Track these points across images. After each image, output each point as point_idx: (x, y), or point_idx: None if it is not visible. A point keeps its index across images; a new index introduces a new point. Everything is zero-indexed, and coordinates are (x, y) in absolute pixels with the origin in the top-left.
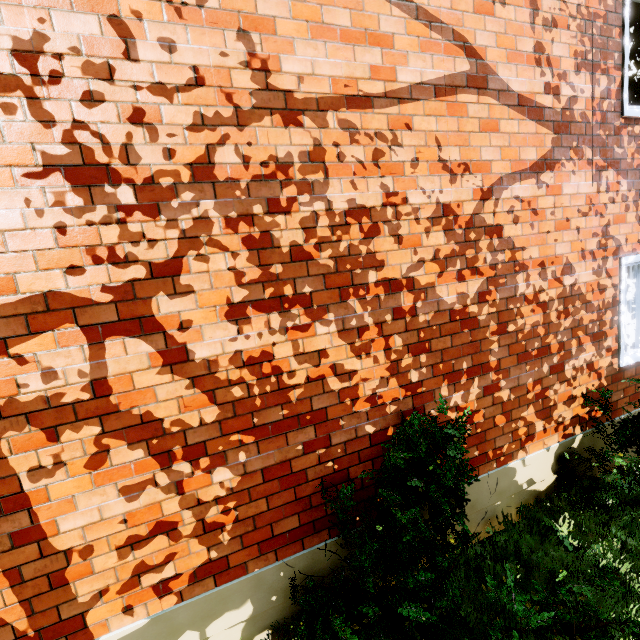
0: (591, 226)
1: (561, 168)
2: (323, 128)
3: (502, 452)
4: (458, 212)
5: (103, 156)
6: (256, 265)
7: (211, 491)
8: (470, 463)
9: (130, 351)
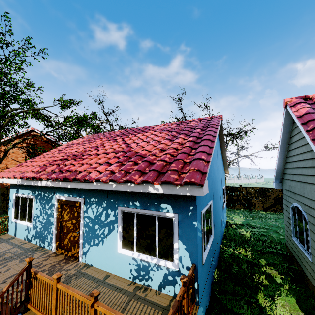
0: None
1: None
2: None
3: None
4: None
5: None
6: None
7: None
8: None
9: None
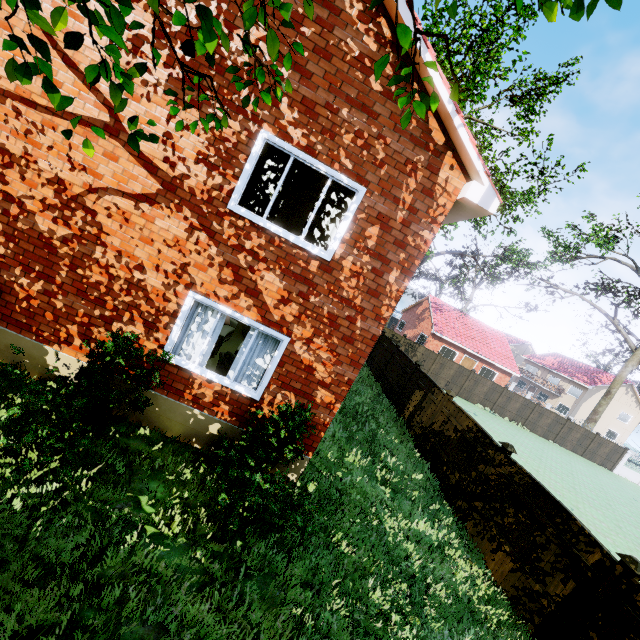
0: (172, 256)
1: (160, 209)
2: (3, 104)
3: (43, 335)
4: (69, 188)
5: None
6: None
7: None
8: (18, 323)
9: None
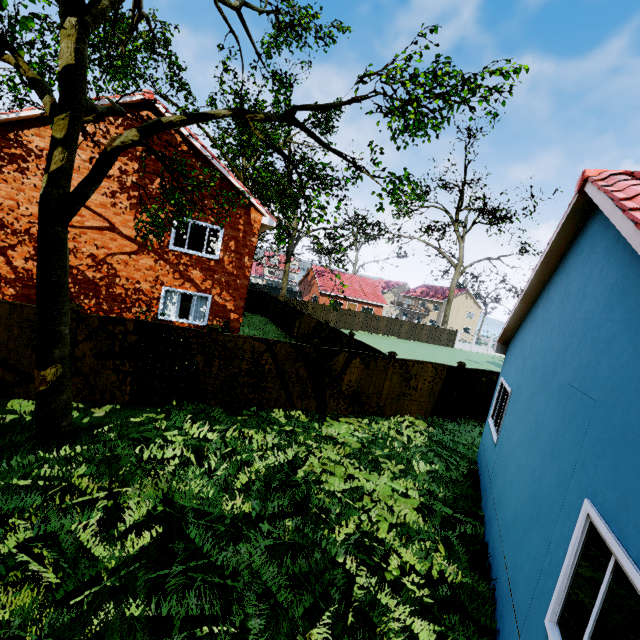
0: (151, 274)
1: (140, 256)
2: None
3: None
4: (98, 257)
5: (7, 224)
6: (34, 251)
7: (8, 293)
8: None
9: (0, 258)
